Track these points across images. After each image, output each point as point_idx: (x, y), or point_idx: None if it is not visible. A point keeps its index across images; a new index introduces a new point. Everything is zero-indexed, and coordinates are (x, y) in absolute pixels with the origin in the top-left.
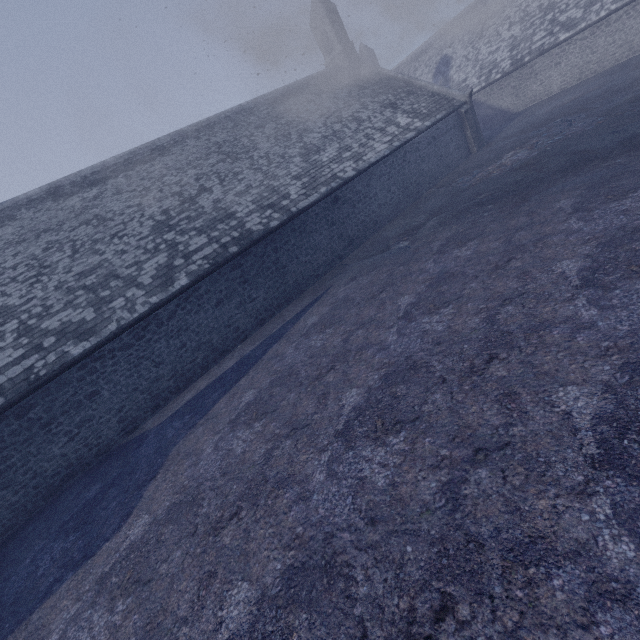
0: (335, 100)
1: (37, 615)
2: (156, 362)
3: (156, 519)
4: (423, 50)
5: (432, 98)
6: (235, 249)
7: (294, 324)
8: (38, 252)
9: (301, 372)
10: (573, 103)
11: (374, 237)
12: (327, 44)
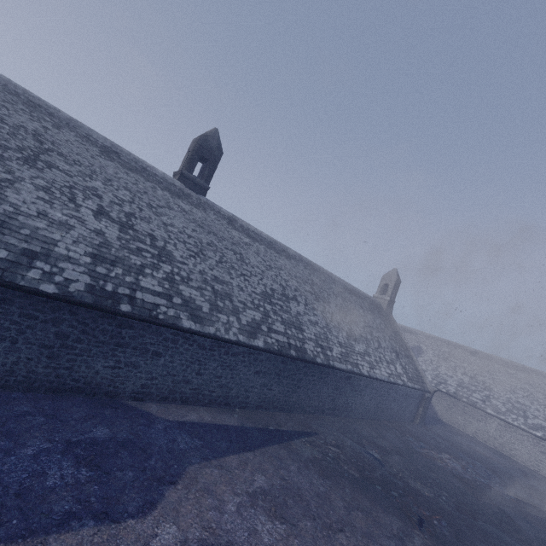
0: (373, 320)
1: (56, 543)
2: (200, 371)
3: (188, 542)
4: (410, 331)
5: (416, 371)
6: (294, 353)
7: (291, 440)
8: (204, 241)
9: (312, 504)
10: (486, 458)
11: (347, 420)
12: (383, 289)
